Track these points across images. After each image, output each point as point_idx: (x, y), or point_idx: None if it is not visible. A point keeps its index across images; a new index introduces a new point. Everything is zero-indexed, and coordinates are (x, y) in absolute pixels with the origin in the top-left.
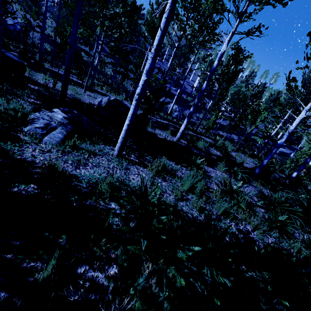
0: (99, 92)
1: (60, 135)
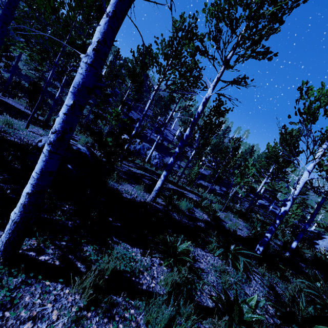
0: None
1: None
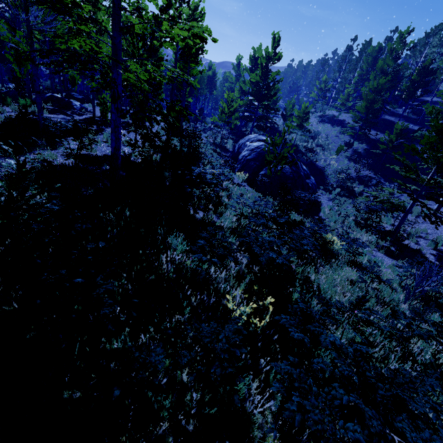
0: None
1: None
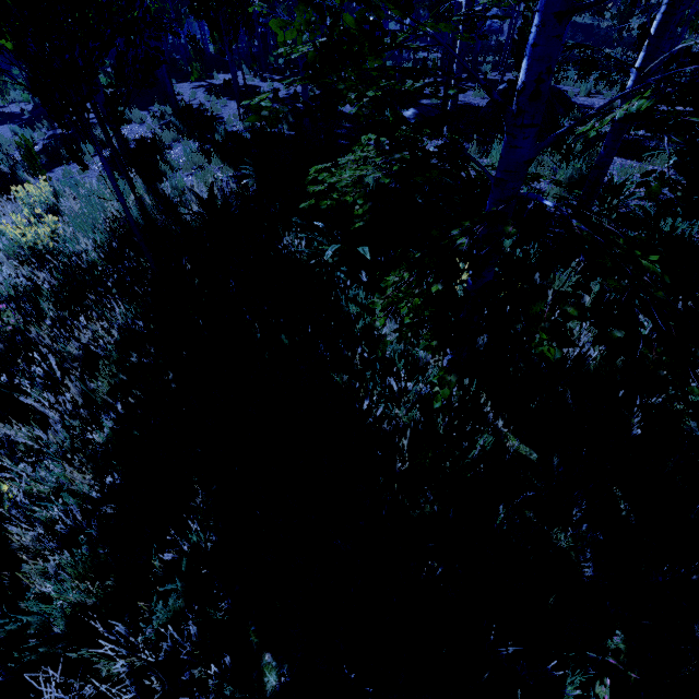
0: None
1: None
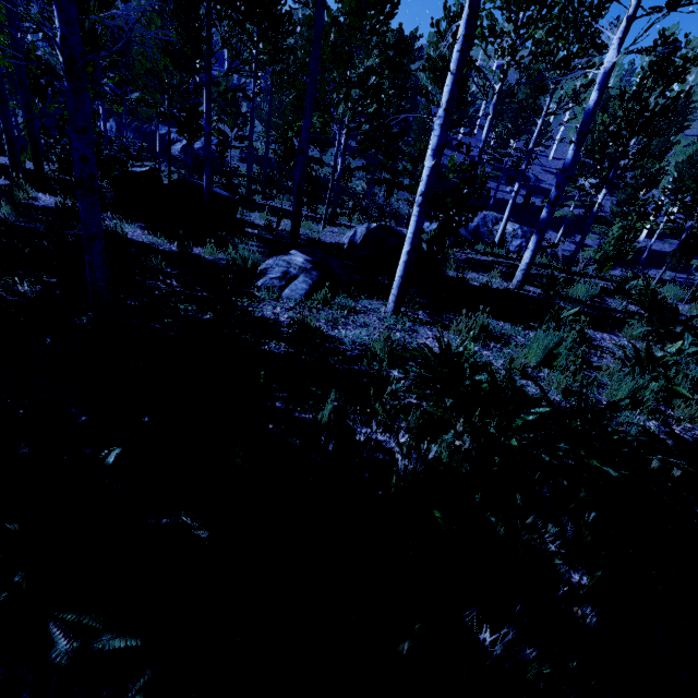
0: (346, 226)
1: (304, 286)
